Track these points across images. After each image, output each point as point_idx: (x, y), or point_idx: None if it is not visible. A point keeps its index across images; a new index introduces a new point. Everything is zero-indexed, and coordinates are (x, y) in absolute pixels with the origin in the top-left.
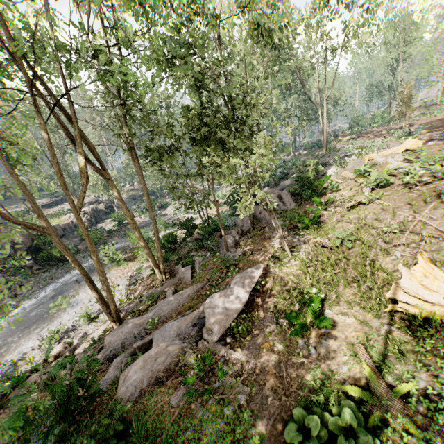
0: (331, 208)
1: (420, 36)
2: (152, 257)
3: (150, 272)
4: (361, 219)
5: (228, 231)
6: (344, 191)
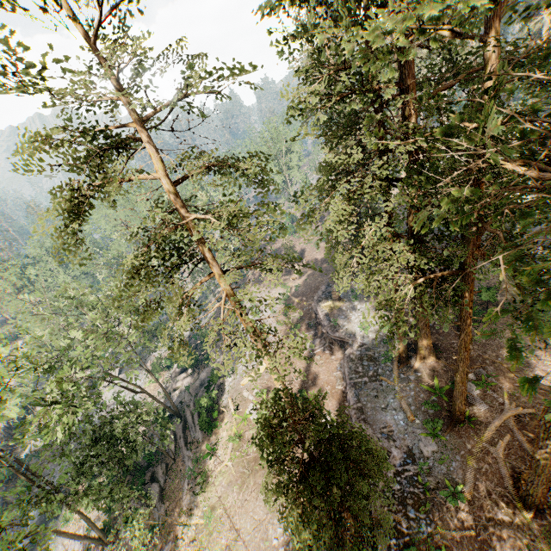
0: (215, 458)
1: (295, 165)
2: (96, 542)
3: (100, 527)
4: (222, 486)
5: (157, 468)
6: (225, 431)
